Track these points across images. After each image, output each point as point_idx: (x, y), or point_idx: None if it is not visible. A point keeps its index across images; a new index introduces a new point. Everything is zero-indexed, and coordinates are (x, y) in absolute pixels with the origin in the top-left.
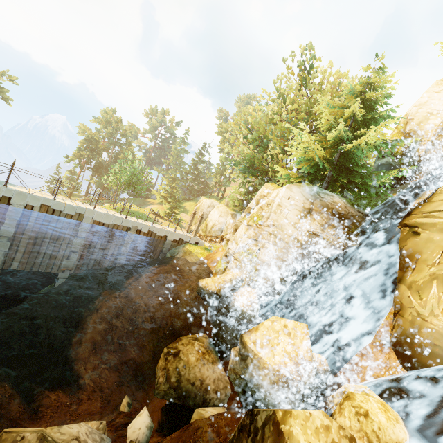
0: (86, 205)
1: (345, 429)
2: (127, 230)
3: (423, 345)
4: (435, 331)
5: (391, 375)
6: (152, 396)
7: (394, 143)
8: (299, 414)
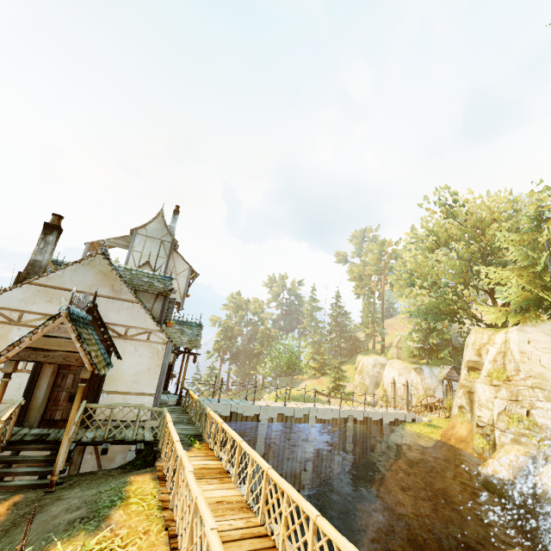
0: (303, 404)
1: None
2: (345, 422)
3: None
4: None
5: None
6: None
7: None
8: None
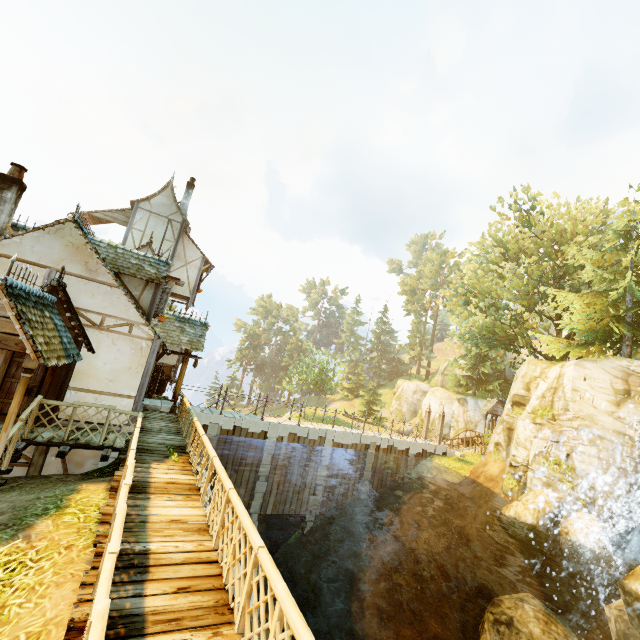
0: (321, 425)
1: None
2: (366, 449)
3: None
4: None
5: None
6: None
7: None
8: None
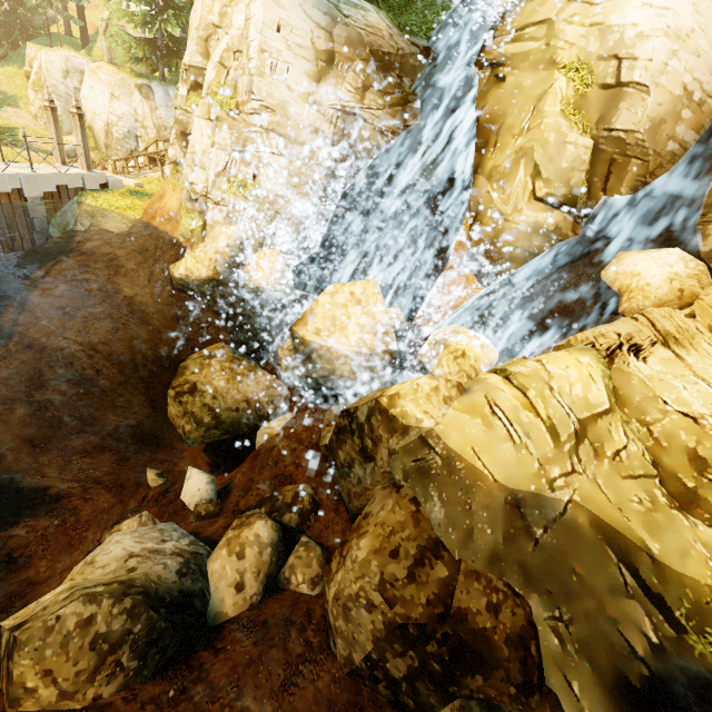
0: None
1: (452, 380)
2: None
3: (503, 252)
4: (517, 232)
5: (471, 299)
6: (182, 447)
7: None
8: (407, 391)
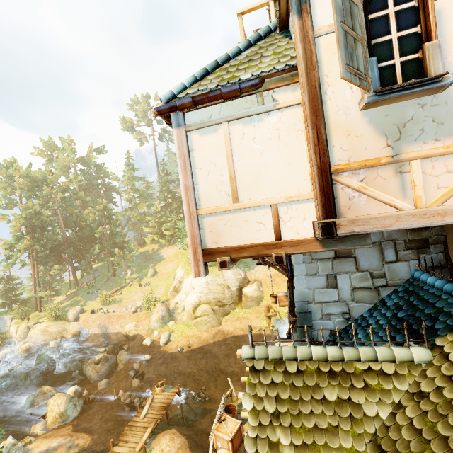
0: None
1: None
2: None
3: None
4: None
5: None
6: None
7: None
8: None
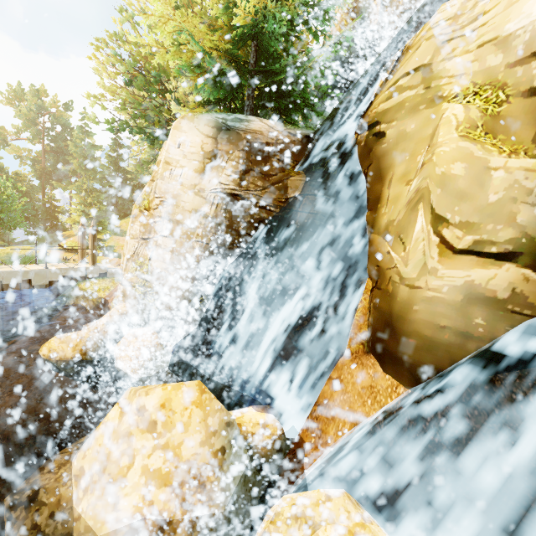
0: None
1: None
2: None
3: (422, 334)
4: (437, 302)
5: (381, 409)
6: None
7: (330, 8)
8: None
